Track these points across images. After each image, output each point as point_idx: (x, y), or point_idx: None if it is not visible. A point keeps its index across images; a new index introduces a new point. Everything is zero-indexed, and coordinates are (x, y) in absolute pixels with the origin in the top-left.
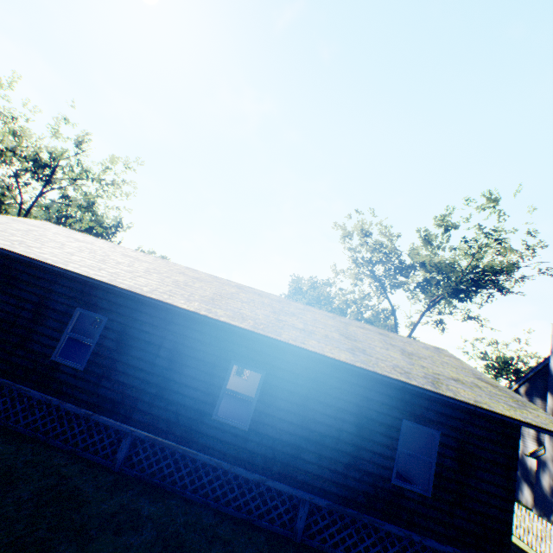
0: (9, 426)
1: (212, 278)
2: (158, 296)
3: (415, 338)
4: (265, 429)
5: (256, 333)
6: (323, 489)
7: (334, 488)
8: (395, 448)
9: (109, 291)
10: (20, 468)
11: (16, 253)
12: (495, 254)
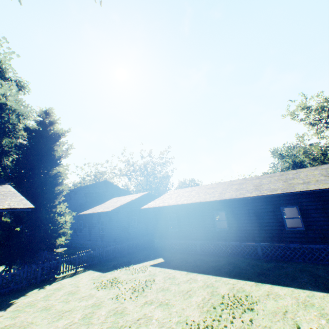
0: (218, 254)
1: (243, 180)
2: (240, 196)
3: None
4: (313, 227)
5: (284, 193)
6: None
7: None
8: None
9: (219, 202)
10: (234, 261)
11: (192, 203)
12: None
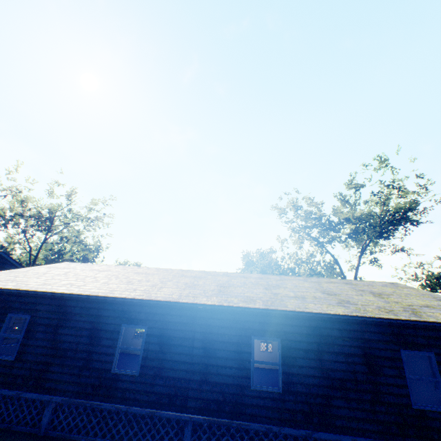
0: (90, 440)
1: (204, 273)
2: (187, 300)
3: (360, 278)
4: (296, 388)
5: (269, 310)
6: (360, 429)
7: (369, 425)
8: (404, 376)
9: (143, 305)
10: None
11: (75, 294)
12: (398, 197)
